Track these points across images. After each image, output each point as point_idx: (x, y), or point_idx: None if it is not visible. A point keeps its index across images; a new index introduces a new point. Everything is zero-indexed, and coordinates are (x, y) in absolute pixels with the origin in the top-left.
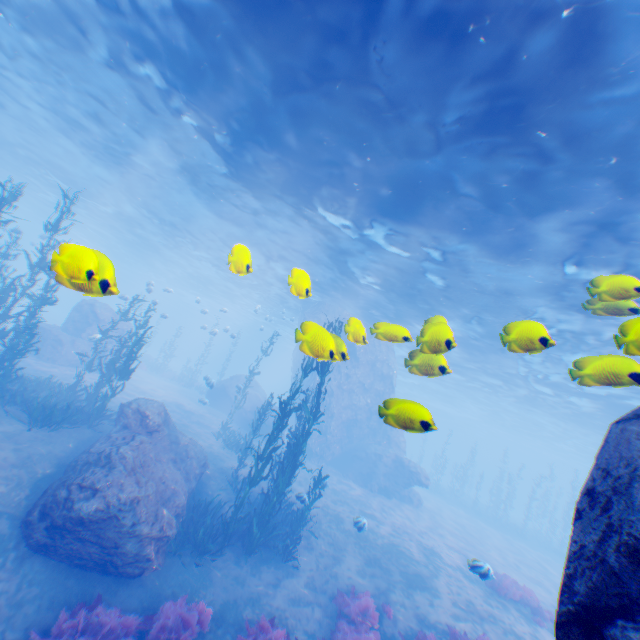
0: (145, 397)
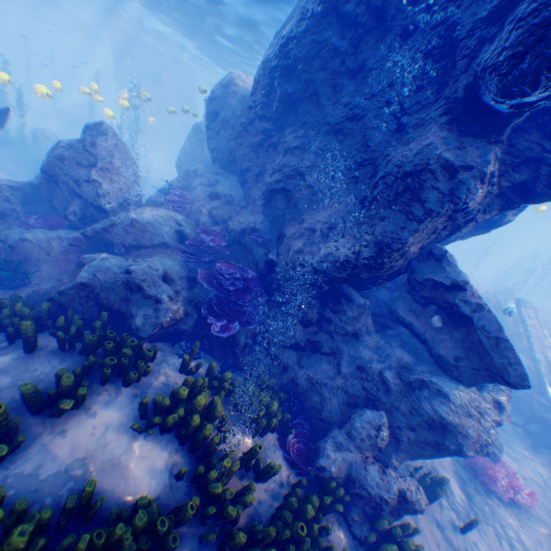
0: (41, 128)
